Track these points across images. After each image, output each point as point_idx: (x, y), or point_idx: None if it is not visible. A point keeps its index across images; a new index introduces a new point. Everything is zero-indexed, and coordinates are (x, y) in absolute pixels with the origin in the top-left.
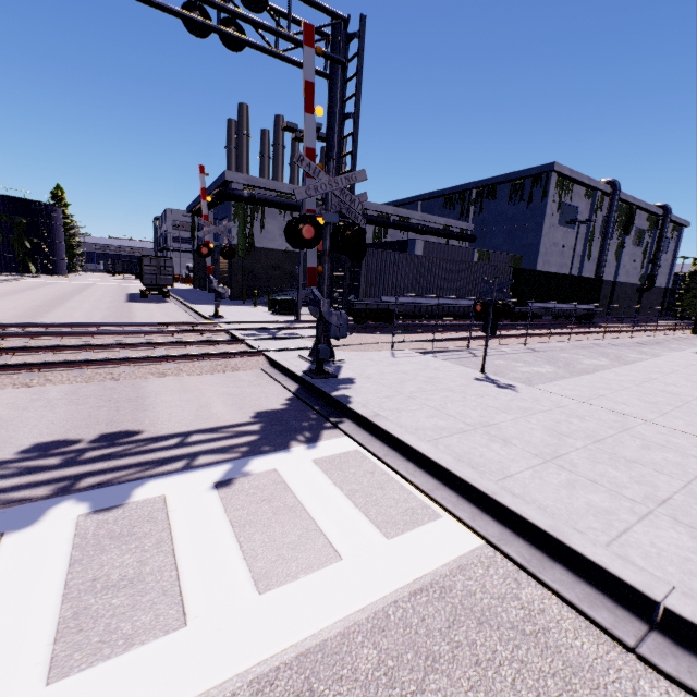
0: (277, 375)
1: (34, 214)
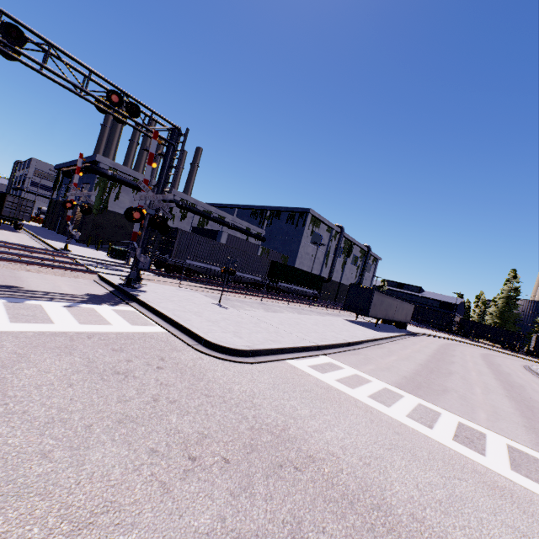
0: (103, 283)
1: None
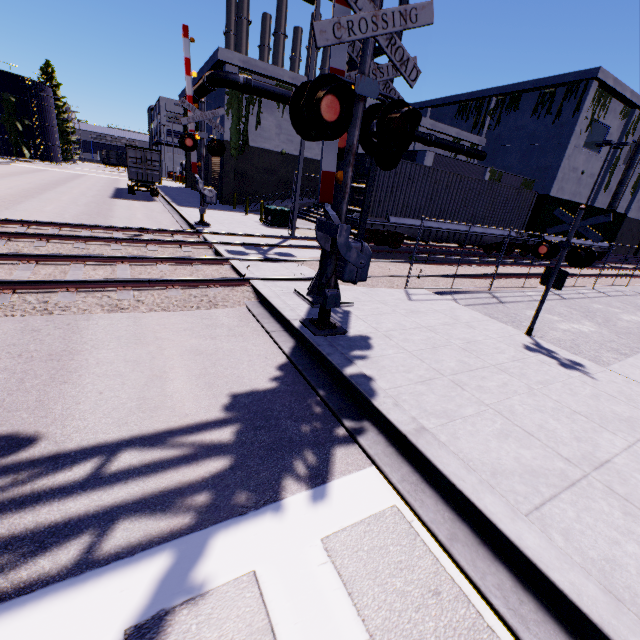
0: (265, 319)
1: (22, 91)
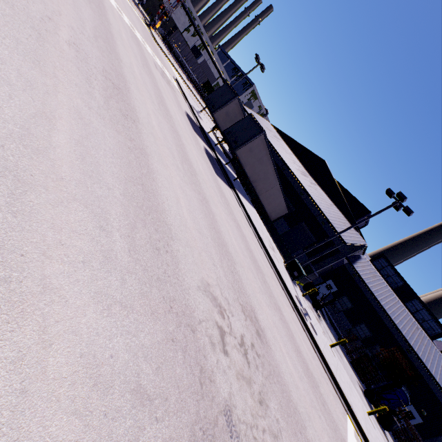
0: (144, 20)
1: None
